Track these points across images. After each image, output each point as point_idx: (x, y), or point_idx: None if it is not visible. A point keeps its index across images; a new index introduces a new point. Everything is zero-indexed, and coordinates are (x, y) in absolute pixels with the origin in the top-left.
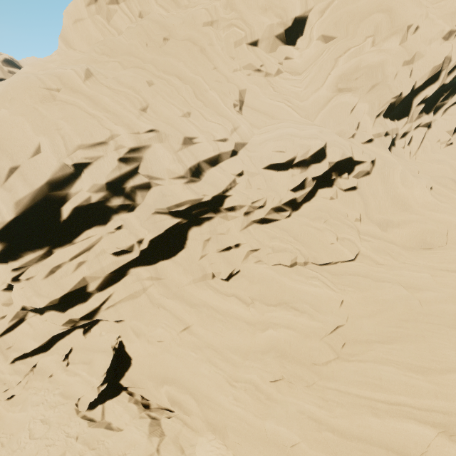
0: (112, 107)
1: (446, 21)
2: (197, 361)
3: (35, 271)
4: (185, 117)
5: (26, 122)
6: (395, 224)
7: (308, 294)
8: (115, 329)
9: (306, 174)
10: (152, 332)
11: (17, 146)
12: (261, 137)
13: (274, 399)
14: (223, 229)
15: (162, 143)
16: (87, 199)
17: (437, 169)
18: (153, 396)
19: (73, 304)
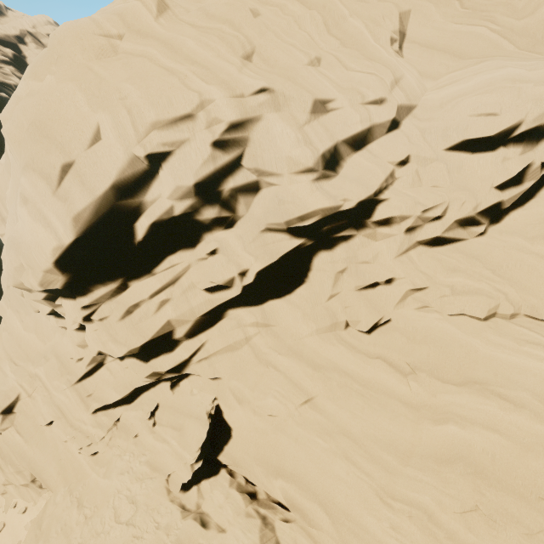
0: (199, 56)
1: None
2: (327, 454)
3: (108, 309)
4: (313, 65)
5: (77, 90)
6: None
7: (526, 373)
8: (210, 388)
9: (531, 155)
10: (260, 401)
11: (68, 130)
12: (442, 93)
13: (462, 541)
14: (367, 255)
15: (278, 112)
16: (169, 210)
17: None
18: (261, 483)
19: (157, 353)
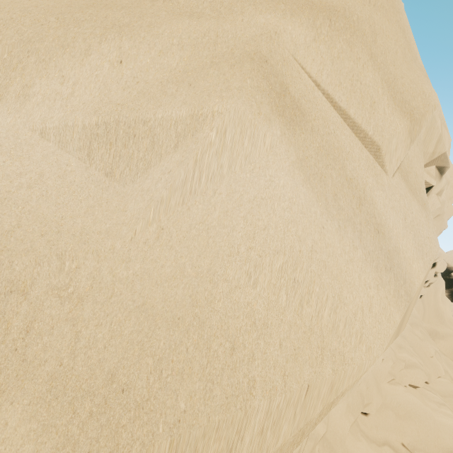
0: None
1: None
2: None
3: None
4: None
5: None
6: (440, 336)
7: None
8: None
9: None
10: None
11: None
12: None
13: None
14: None
15: None
16: None
17: None
18: None
19: None
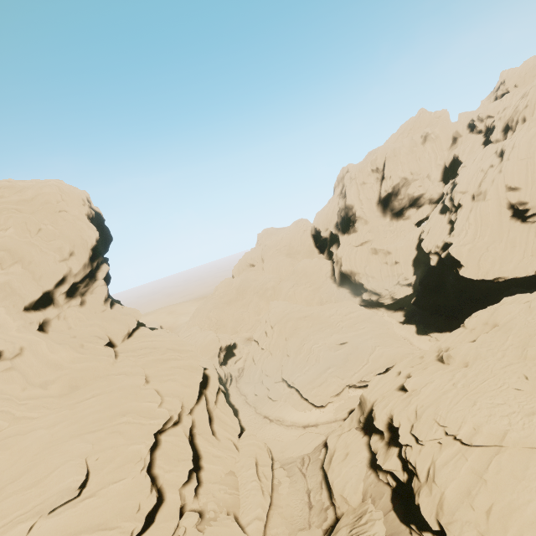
0: None
1: (56, 252)
2: None
3: None
4: None
5: None
6: (52, 382)
7: None
8: None
9: None
10: None
11: None
12: None
13: None
14: None
15: None
16: None
17: (89, 331)
18: None
19: None
